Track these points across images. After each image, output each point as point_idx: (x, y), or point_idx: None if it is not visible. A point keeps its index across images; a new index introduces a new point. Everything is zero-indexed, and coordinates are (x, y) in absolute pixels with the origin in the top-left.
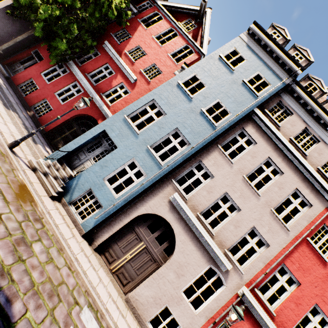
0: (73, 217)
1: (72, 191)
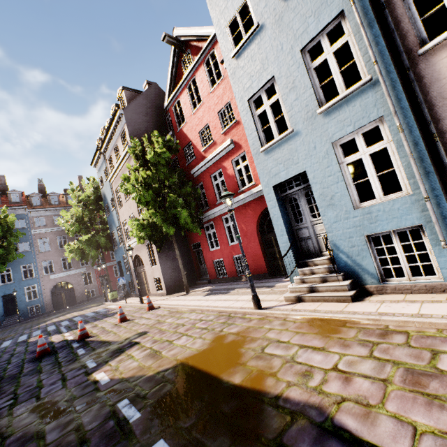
0: (417, 287)
1: (359, 268)
